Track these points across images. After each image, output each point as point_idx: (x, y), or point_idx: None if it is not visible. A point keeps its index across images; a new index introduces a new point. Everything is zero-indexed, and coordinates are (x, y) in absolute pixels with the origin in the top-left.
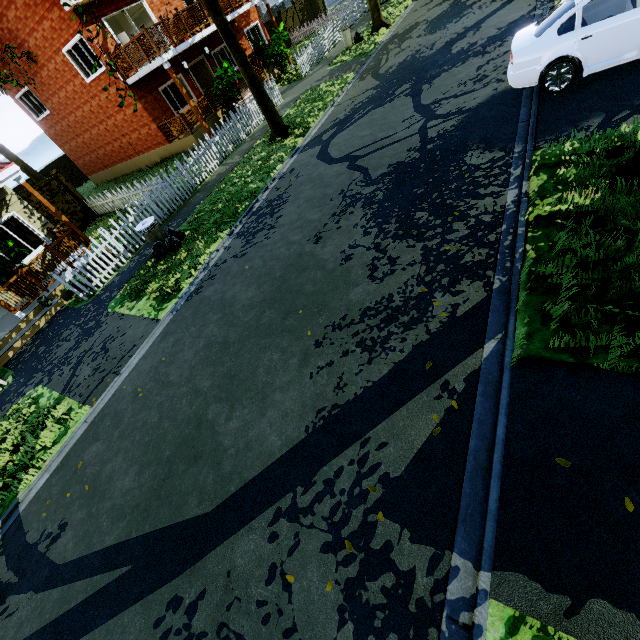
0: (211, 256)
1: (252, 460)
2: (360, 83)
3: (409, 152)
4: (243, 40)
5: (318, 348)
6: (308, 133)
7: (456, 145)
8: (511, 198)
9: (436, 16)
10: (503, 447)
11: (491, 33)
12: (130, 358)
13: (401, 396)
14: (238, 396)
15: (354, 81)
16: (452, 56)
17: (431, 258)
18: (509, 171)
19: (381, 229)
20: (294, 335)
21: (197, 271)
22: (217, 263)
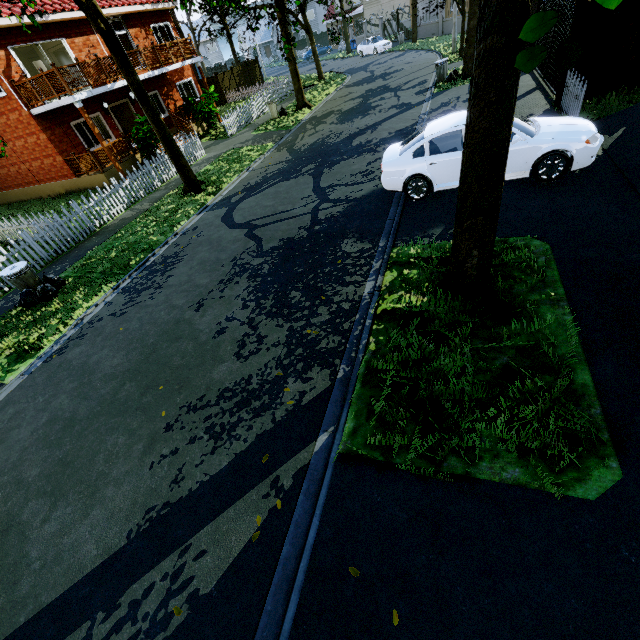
0: (87, 311)
1: (57, 577)
2: (276, 154)
3: (300, 230)
4: (174, 92)
5: (167, 432)
6: (220, 193)
7: (337, 231)
8: (368, 289)
9: (348, 109)
10: (310, 554)
11: (383, 135)
12: None
13: (233, 493)
14: (66, 490)
15: (272, 151)
16: (352, 148)
17: (293, 340)
18: (372, 263)
19: (258, 304)
20: (147, 415)
21: (67, 327)
22: (92, 320)
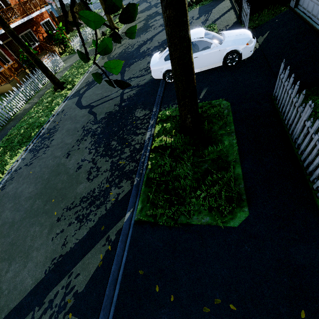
0: (13, 165)
1: (16, 296)
2: (101, 61)
3: (115, 106)
4: (40, 28)
5: (58, 222)
6: (73, 88)
7: (133, 105)
8: (148, 136)
9: (138, 28)
10: (123, 267)
11: (155, 44)
12: None
13: (89, 246)
14: (14, 256)
15: (99, 59)
16: (140, 54)
17: (113, 168)
18: (149, 121)
19: (96, 150)
20: (48, 215)
21: (4, 174)
22: (16, 169)
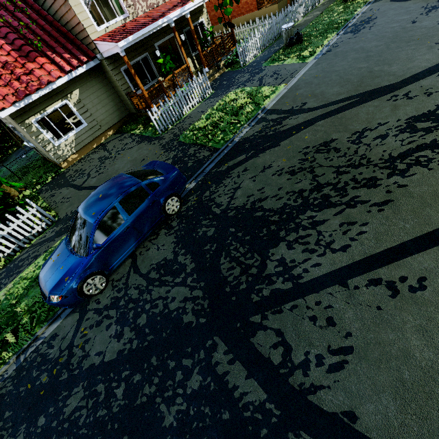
0: (329, 41)
1: (415, 70)
2: None
3: None
4: None
5: (438, 44)
6: None
7: None
8: None
9: None
10: None
11: None
12: (297, 73)
13: None
14: (391, 62)
15: None
16: None
17: None
18: None
19: None
20: (418, 45)
21: (321, 47)
22: (336, 43)
